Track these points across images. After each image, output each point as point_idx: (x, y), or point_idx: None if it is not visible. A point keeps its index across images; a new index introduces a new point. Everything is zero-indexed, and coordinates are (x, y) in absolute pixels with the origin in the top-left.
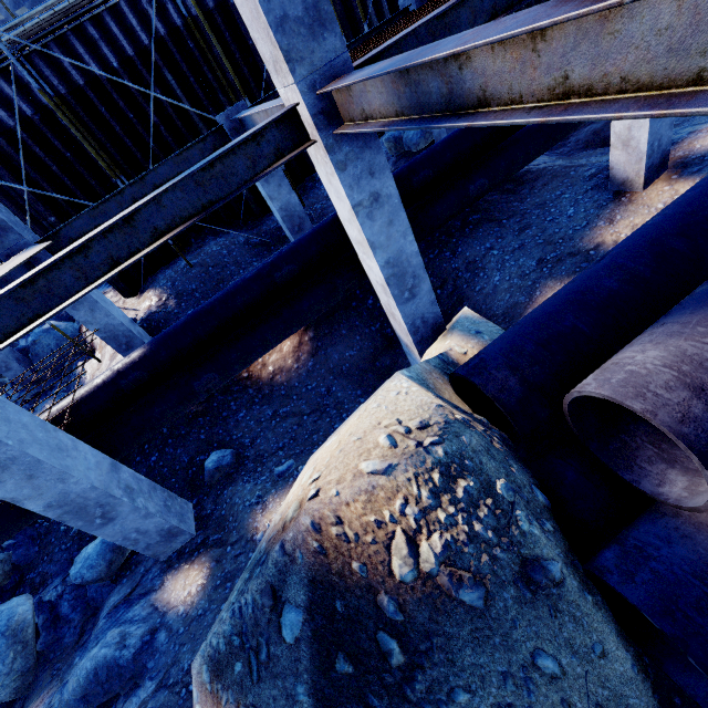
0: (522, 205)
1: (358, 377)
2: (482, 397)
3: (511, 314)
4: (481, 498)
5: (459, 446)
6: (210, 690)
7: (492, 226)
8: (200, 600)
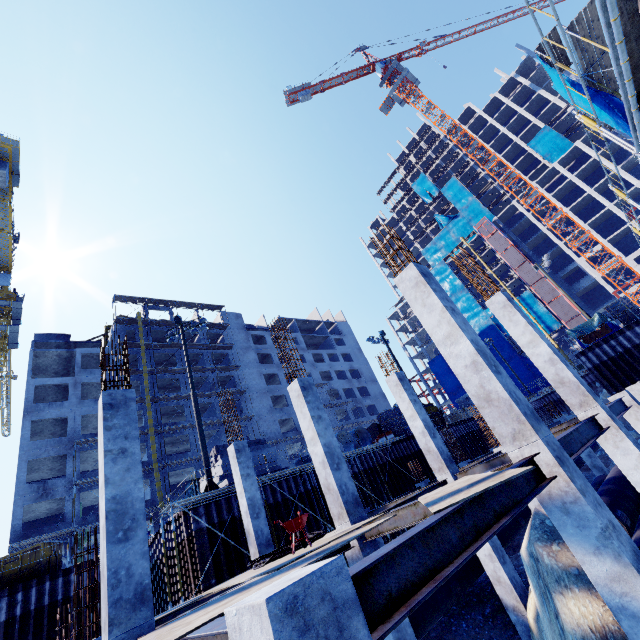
0: (520, 562)
1: None
2: None
3: None
4: None
5: None
6: (543, 545)
7: None
8: None
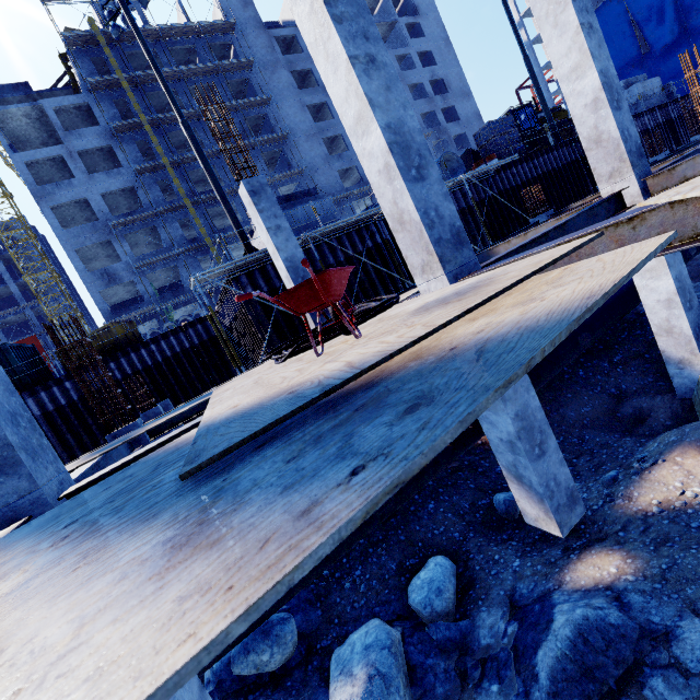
0: None
1: (605, 427)
2: None
3: None
4: None
5: None
6: None
7: None
8: (647, 562)
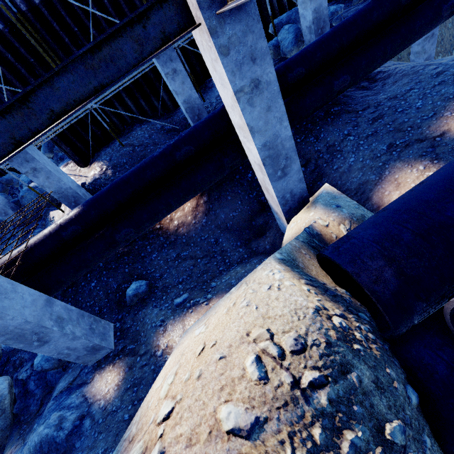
0: (376, 98)
1: (239, 232)
2: (345, 271)
3: (362, 189)
4: (369, 449)
5: (347, 389)
6: None
7: (350, 116)
8: (115, 398)
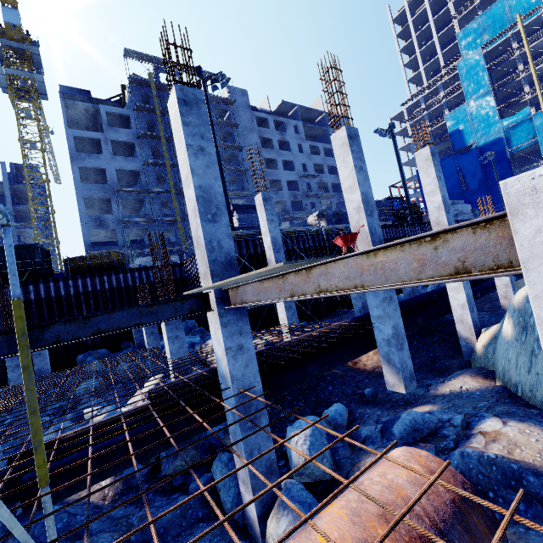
0: None
1: (426, 371)
2: None
3: None
4: None
5: None
6: None
7: None
8: (443, 405)
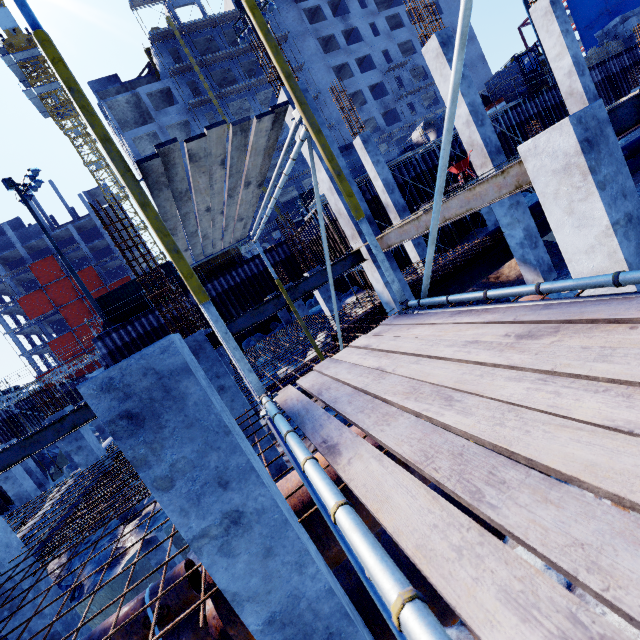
0: None
1: None
2: None
3: None
4: None
5: None
6: None
7: None
8: None
